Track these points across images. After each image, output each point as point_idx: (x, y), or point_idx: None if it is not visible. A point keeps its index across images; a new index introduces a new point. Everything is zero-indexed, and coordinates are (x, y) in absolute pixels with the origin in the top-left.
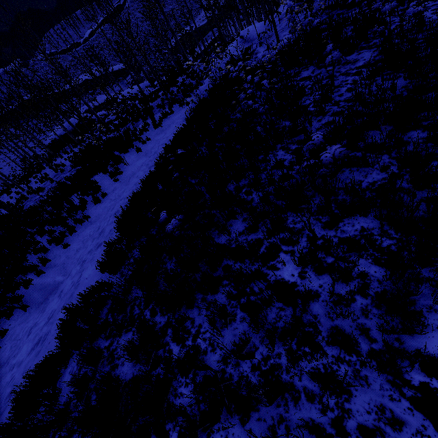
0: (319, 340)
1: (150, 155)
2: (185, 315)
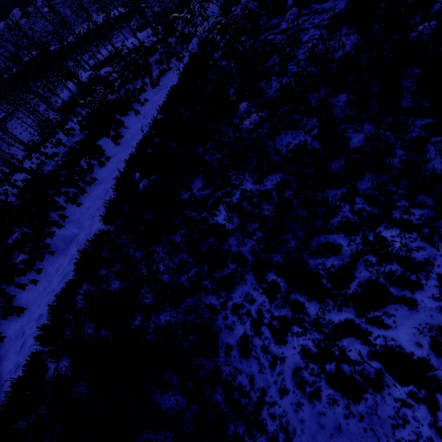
0: (227, 260)
1: (148, 117)
2: (152, 250)
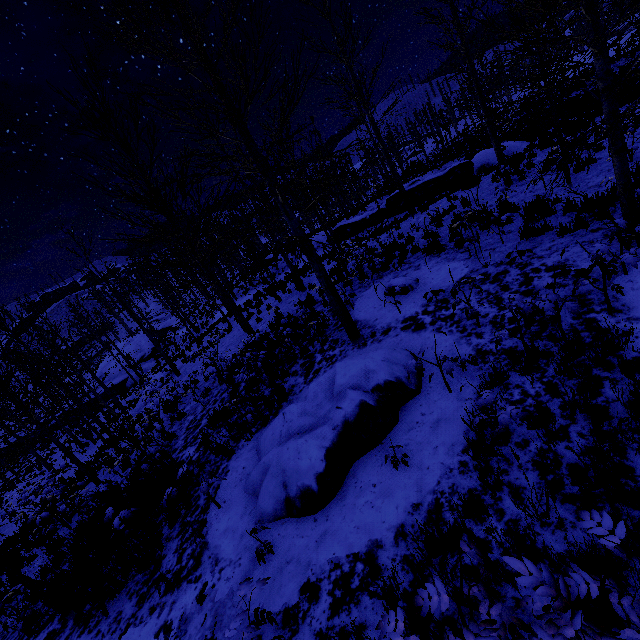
0: None
1: None
2: None
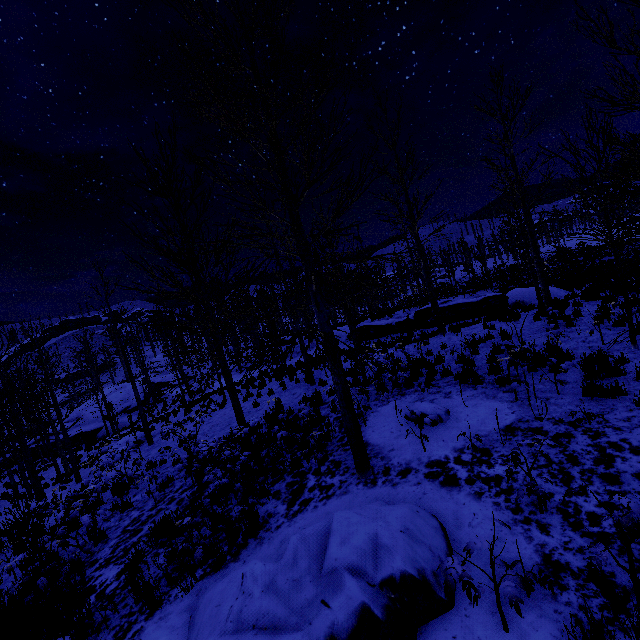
0: None
1: None
2: None
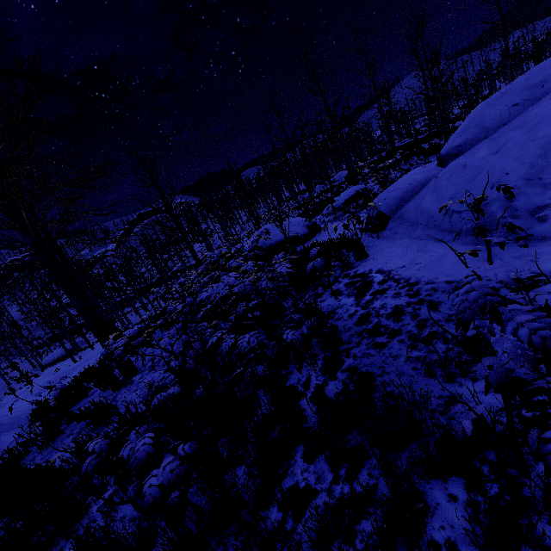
0: None
1: None
2: None
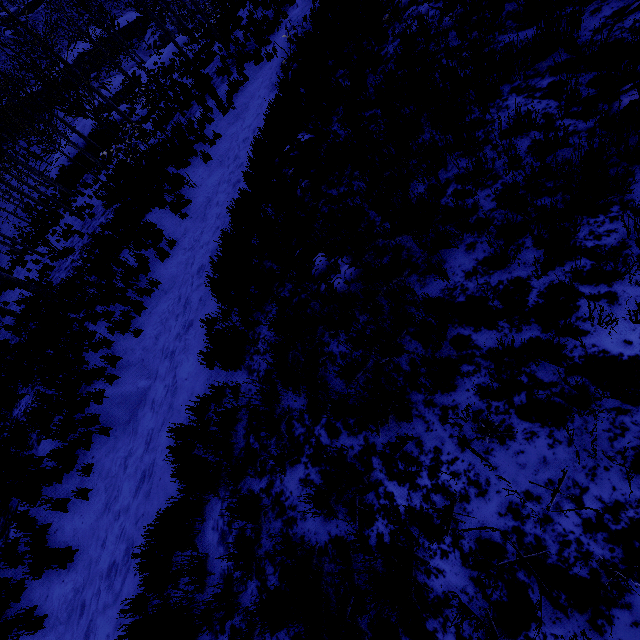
0: None
1: (229, 162)
2: (404, 436)
